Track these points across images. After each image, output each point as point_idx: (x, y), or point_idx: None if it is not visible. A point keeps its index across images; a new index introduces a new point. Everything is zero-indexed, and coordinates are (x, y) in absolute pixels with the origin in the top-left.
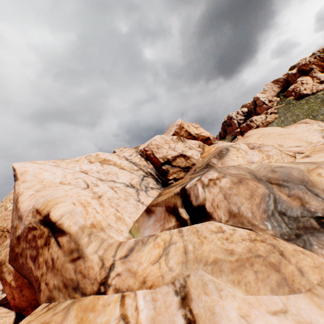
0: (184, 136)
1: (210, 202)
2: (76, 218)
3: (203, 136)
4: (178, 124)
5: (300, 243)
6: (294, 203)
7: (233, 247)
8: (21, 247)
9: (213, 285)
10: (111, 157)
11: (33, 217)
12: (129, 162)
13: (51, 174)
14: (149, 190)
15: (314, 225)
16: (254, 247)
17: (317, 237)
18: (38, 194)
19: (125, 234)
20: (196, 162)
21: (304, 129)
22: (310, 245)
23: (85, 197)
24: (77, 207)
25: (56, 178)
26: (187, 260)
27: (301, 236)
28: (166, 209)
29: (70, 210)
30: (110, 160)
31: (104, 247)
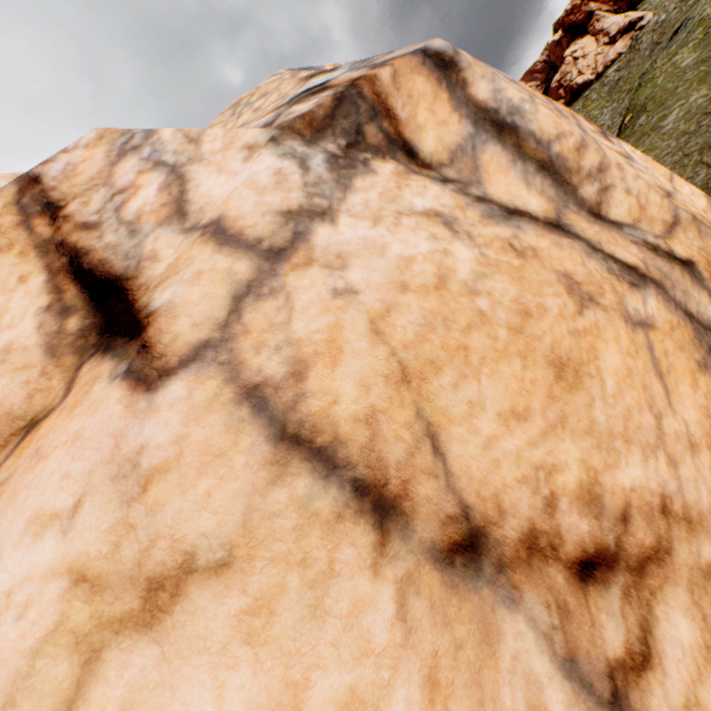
0: None
1: None
2: None
3: None
4: None
5: None
6: None
7: None
8: None
9: None
10: None
11: None
12: None
13: None
14: None
15: None
16: None
17: None
18: None
19: None
20: None
21: None
22: None
23: None
24: None
25: None
26: None
27: None
28: None
29: None
30: None
31: None
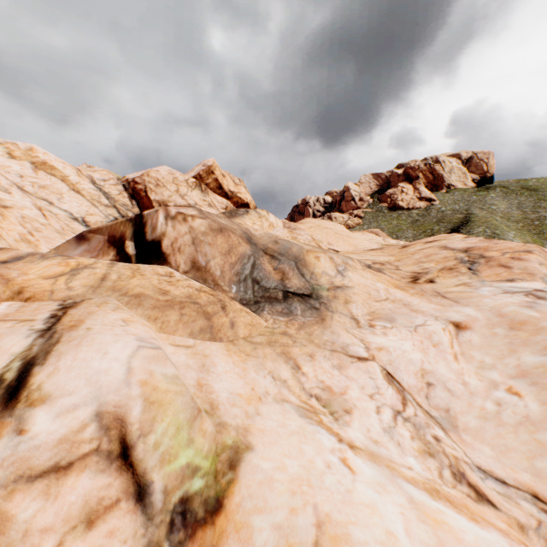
0: (210, 187)
1: (170, 241)
2: None
3: (241, 199)
4: (208, 164)
5: (255, 308)
6: (276, 276)
7: (171, 289)
8: None
9: (115, 306)
10: (60, 164)
11: None
12: (96, 188)
13: None
14: None
15: (279, 296)
16: (197, 295)
17: (273, 305)
18: None
19: None
20: None
21: (366, 238)
22: (262, 310)
23: None
24: None
25: None
26: (101, 286)
27: (260, 303)
28: (108, 239)
29: None
30: (56, 168)
31: None
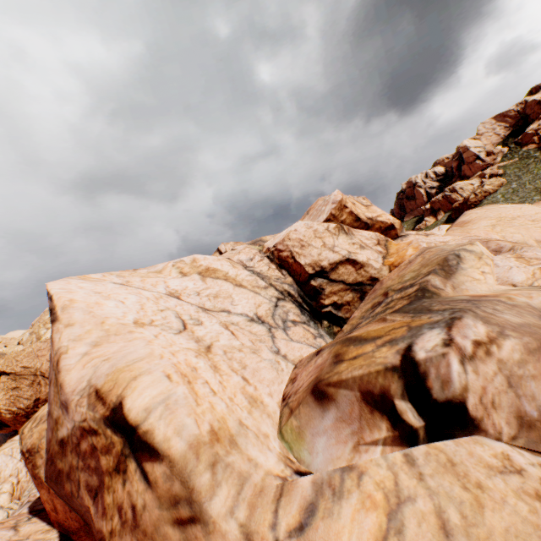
0: (346, 222)
1: (476, 395)
2: (179, 419)
3: (382, 223)
4: (337, 200)
5: None
6: None
7: None
8: (68, 462)
9: None
10: (218, 263)
11: (89, 409)
12: (250, 273)
13: (117, 305)
14: (289, 327)
15: None
16: None
17: None
18: (96, 352)
19: (274, 444)
20: (376, 275)
21: None
22: None
23: (184, 355)
24: (176, 387)
25: (127, 313)
26: None
27: None
28: (362, 398)
29: (163, 396)
30: (216, 269)
31: (247, 497)
